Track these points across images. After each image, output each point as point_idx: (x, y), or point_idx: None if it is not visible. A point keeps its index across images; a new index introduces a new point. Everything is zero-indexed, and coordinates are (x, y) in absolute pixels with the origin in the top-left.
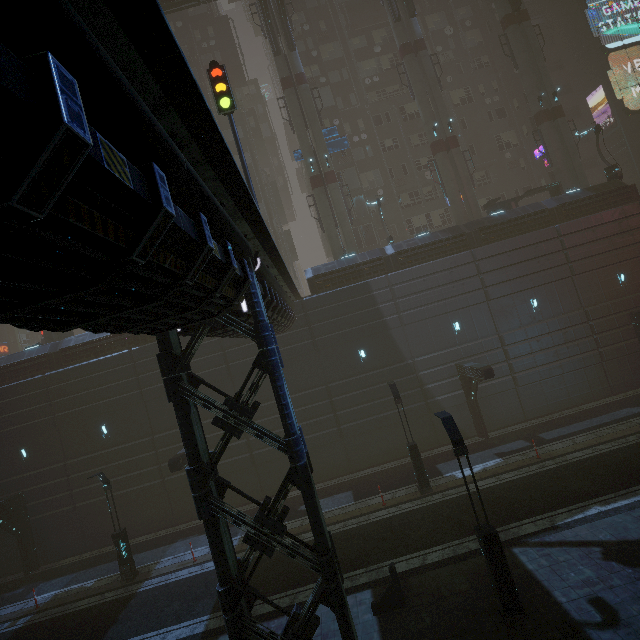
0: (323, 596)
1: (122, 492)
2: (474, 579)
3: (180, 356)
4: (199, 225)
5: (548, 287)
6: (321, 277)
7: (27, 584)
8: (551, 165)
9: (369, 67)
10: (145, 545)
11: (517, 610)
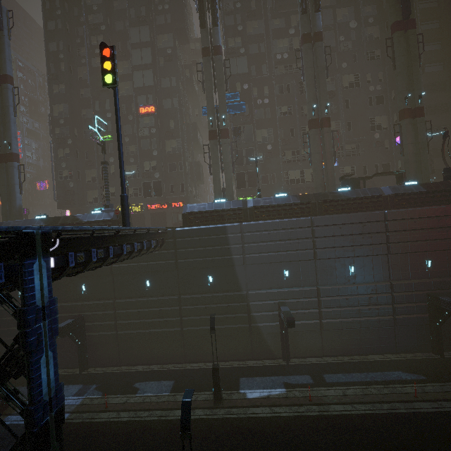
0: None
1: None
2: None
3: None
4: None
5: (366, 258)
6: (193, 214)
7: None
8: (402, 155)
9: (282, 45)
10: None
11: None
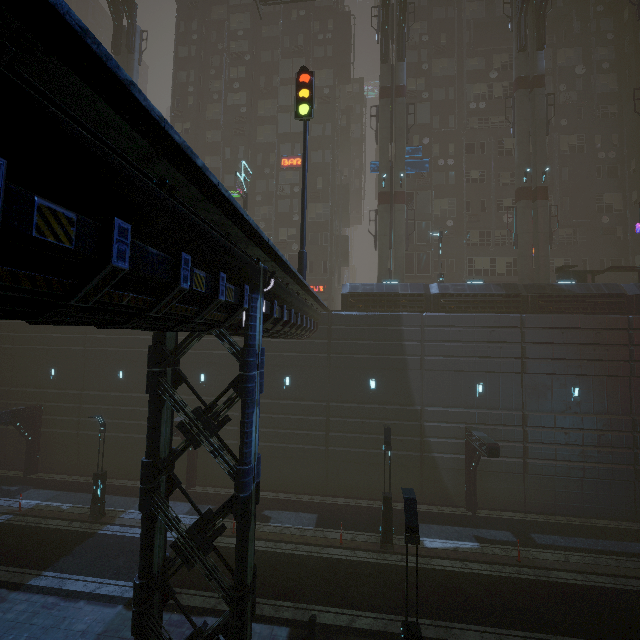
0: (225, 628)
1: (119, 435)
2: None
3: (168, 354)
4: (177, 264)
5: (597, 380)
6: (356, 296)
7: (22, 485)
8: None
9: (479, 91)
10: (122, 490)
11: None
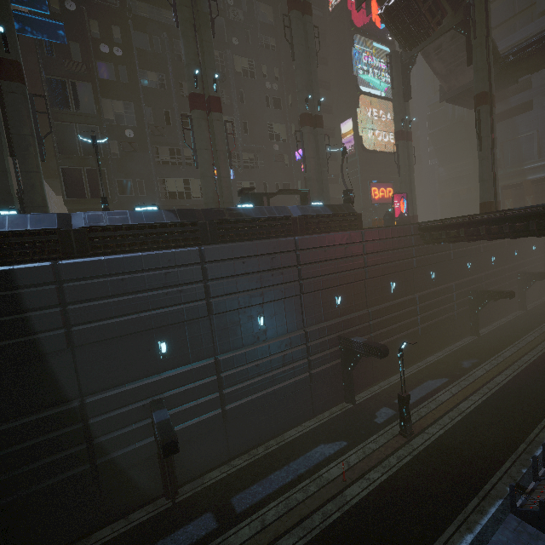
0: None
1: None
2: None
3: None
4: None
5: (278, 303)
6: None
7: None
8: (305, 171)
9: None
10: None
11: None
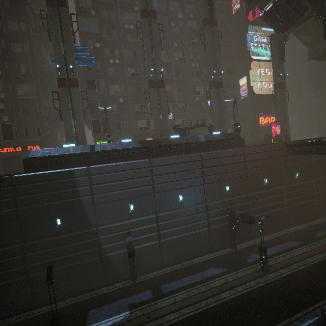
0: None
1: None
2: None
3: None
4: None
5: (190, 188)
6: (36, 159)
7: None
8: (211, 113)
9: (129, 17)
10: None
11: None
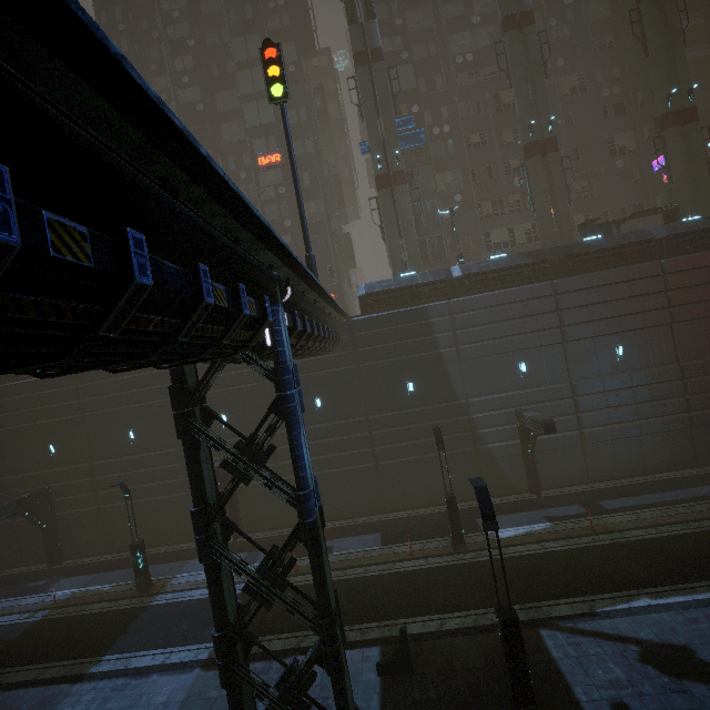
0: (319, 657)
1: (146, 500)
2: (491, 656)
3: (193, 391)
4: (196, 277)
5: (640, 333)
6: (374, 296)
7: (49, 577)
8: (670, 182)
9: (463, 41)
10: (164, 556)
11: (528, 701)
